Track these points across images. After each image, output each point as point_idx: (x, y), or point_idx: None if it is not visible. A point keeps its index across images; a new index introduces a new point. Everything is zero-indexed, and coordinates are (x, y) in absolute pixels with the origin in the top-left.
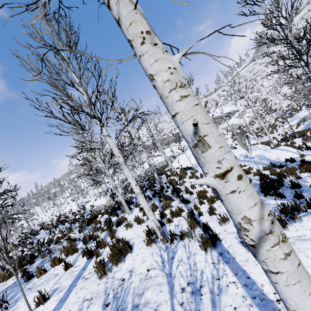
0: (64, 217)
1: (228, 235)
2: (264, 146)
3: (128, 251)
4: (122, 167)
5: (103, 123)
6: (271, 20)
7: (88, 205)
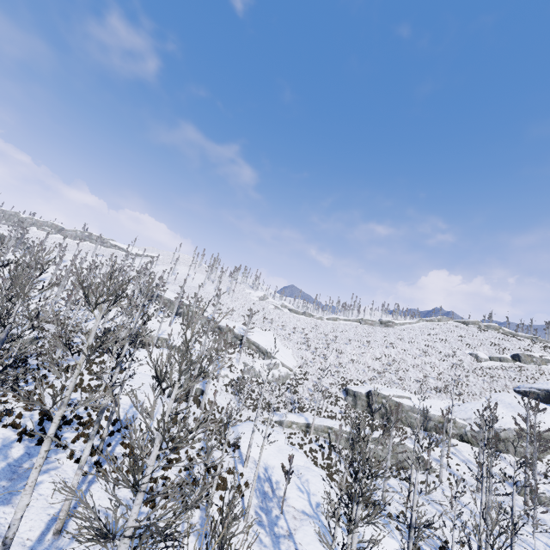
0: None
1: None
2: None
3: None
4: None
5: None
6: None
7: None
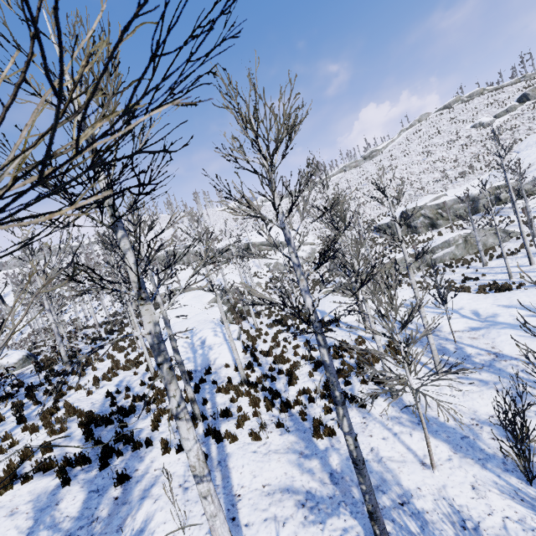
0: None
1: None
2: (235, 330)
3: None
4: None
5: None
6: None
7: None
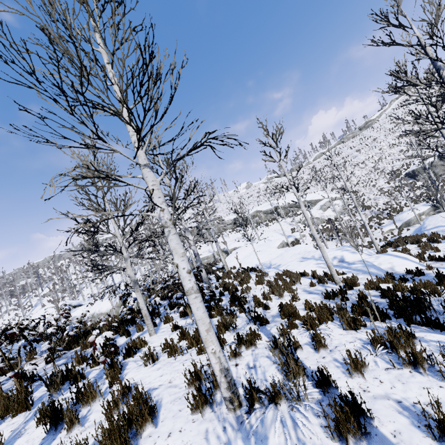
0: (19, 329)
1: (378, 402)
2: (366, 248)
3: (148, 422)
4: (165, 231)
5: (144, 135)
6: (425, 50)
7: (77, 311)
